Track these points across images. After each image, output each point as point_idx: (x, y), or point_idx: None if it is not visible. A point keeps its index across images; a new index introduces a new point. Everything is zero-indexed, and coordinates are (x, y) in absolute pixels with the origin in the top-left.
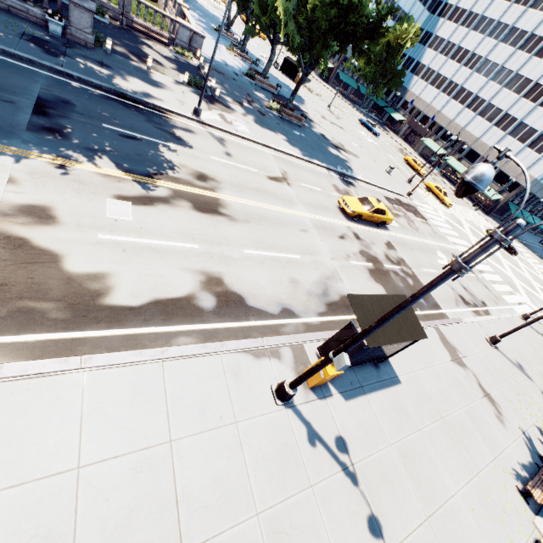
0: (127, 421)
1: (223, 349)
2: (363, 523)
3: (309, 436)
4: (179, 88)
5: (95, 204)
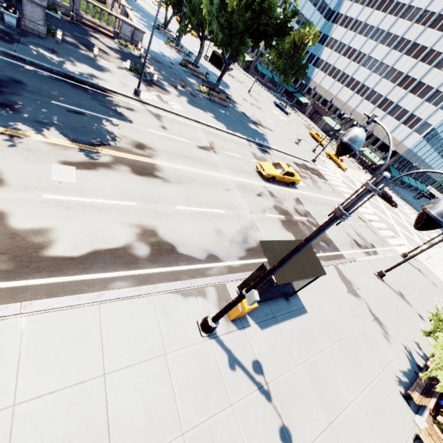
0: (64, 359)
1: (155, 291)
2: (276, 434)
3: (229, 362)
4: (122, 73)
5: (41, 168)
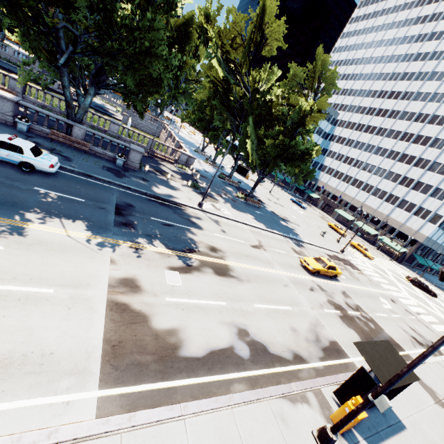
0: None
1: (268, 395)
2: None
3: None
4: (186, 189)
5: (159, 274)
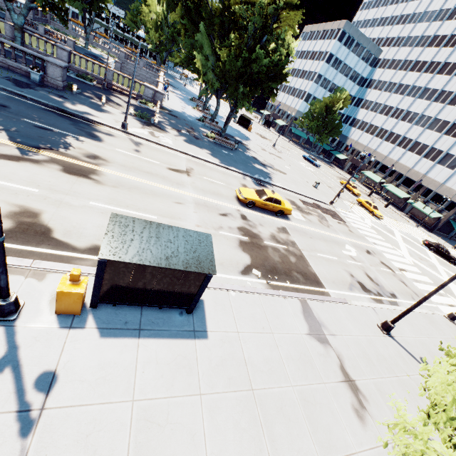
0: None
1: None
2: None
3: (1, 360)
4: (123, 115)
5: None
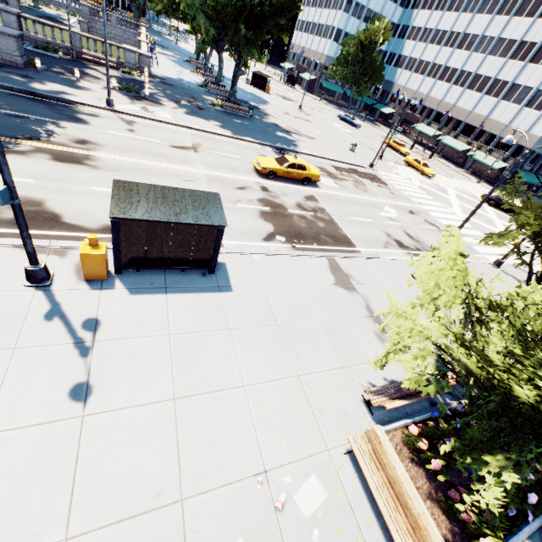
0: None
1: None
2: (65, 387)
3: (49, 313)
4: (105, 91)
5: None
